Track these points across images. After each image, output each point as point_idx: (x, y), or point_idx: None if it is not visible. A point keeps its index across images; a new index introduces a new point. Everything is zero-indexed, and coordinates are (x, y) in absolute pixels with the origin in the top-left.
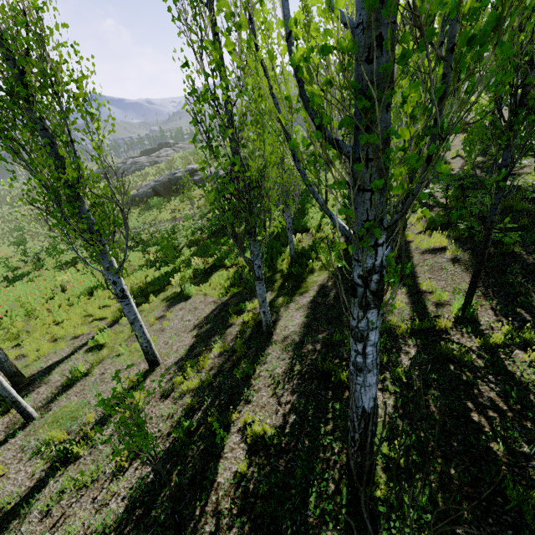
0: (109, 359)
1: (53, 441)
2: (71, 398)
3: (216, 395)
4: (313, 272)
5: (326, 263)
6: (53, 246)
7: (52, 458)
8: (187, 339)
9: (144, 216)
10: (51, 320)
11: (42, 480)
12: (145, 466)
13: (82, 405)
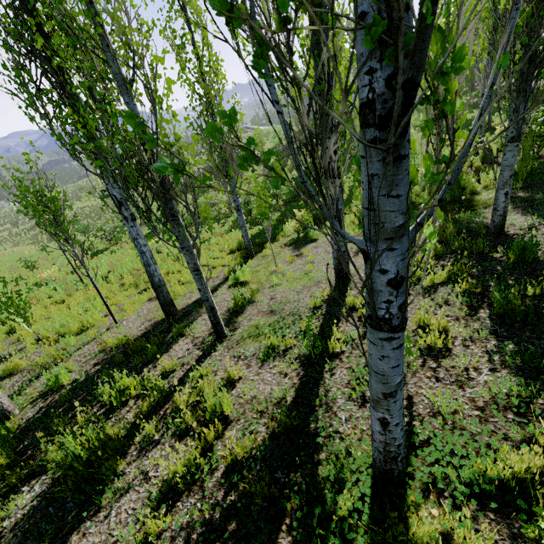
0: (265, 289)
1: (276, 348)
2: (253, 318)
3: (496, 279)
4: (479, 193)
5: (492, 183)
6: (122, 226)
7: (294, 359)
8: (361, 260)
9: (200, 199)
10: (165, 271)
11: (306, 376)
12: (479, 342)
13: (276, 320)
